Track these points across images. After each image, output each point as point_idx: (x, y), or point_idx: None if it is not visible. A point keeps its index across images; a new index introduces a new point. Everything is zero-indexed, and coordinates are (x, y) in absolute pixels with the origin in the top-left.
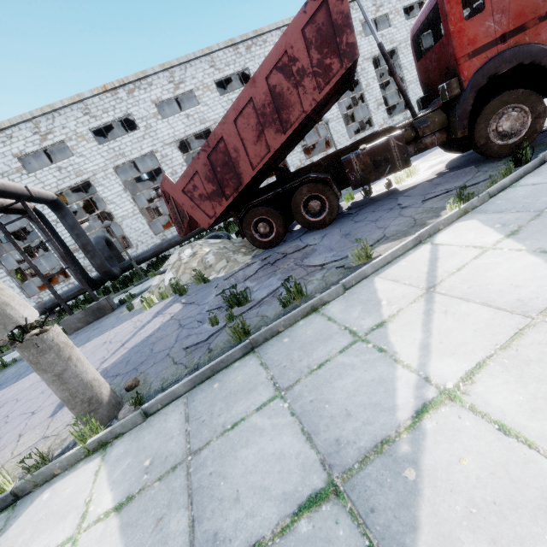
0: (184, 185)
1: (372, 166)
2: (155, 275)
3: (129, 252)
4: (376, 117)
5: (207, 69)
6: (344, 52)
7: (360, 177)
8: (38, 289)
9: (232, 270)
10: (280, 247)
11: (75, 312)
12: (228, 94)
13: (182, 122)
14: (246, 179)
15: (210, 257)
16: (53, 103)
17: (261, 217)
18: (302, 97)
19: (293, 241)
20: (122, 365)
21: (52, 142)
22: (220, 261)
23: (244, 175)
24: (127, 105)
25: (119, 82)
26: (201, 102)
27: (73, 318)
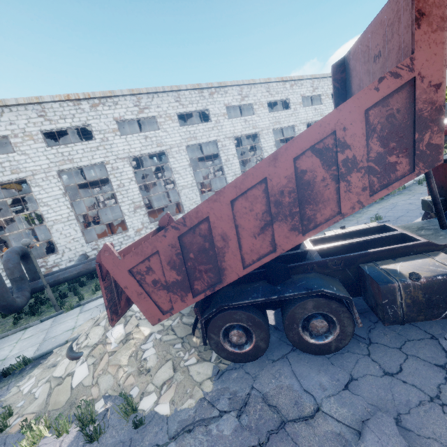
0: (133, 264)
1: (423, 303)
2: (72, 308)
3: (52, 258)
4: None
5: (172, 102)
6: (420, 153)
7: (402, 313)
8: None
9: (184, 406)
10: (257, 367)
11: None
12: (187, 126)
13: (139, 141)
14: (230, 276)
15: (149, 350)
16: (6, 99)
17: (237, 323)
18: (343, 195)
19: (279, 364)
20: None
21: None
22: (163, 363)
23: (227, 271)
24: (88, 116)
25: (84, 95)
26: (161, 128)
27: None
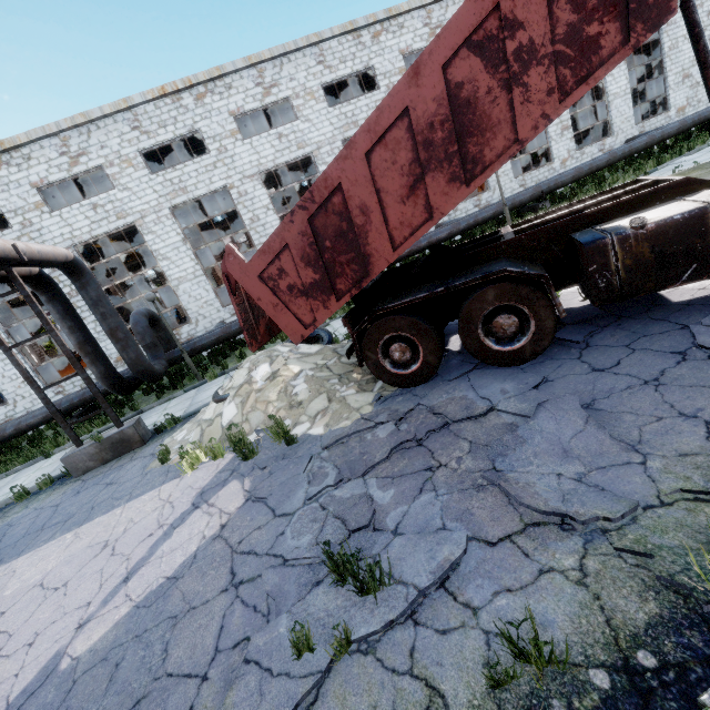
0: (262, 267)
1: (652, 262)
2: (217, 377)
3: (185, 329)
4: (558, 147)
5: (312, 67)
6: (638, 6)
7: (619, 282)
8: (63, 370)
9: (339, 426)
10: (428, 389)
11: (87, 441)
12: (341, 105)
13: (271, 145)
14: (378, 265)
15: (300, 386)
16: (89, 111)
17: (397, 333)
18: (519, 110)
19: (454, 382)
20: (103, 677)
21: (86, 167)
22: (316, 396)
23: (374, 259)
24: (194, 117)
25: (184, 82)
26: (300, 115)
27: (81, 453)
